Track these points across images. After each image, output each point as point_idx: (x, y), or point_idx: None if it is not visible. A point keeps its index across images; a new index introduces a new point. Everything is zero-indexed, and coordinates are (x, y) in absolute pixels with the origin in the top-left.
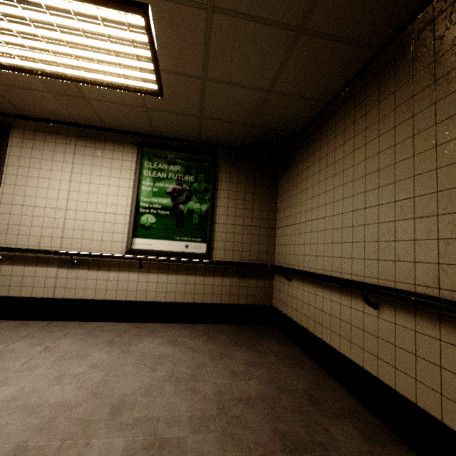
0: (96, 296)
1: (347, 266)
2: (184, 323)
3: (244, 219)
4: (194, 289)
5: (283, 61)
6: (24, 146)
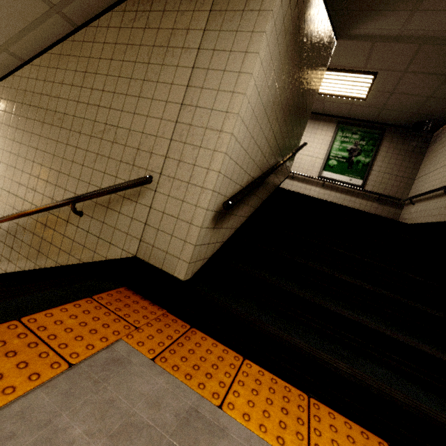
0: None
1: (445, 184)
2: None
3: (392, 170)
4: (348, 203)
5: (440, 85)
6: None
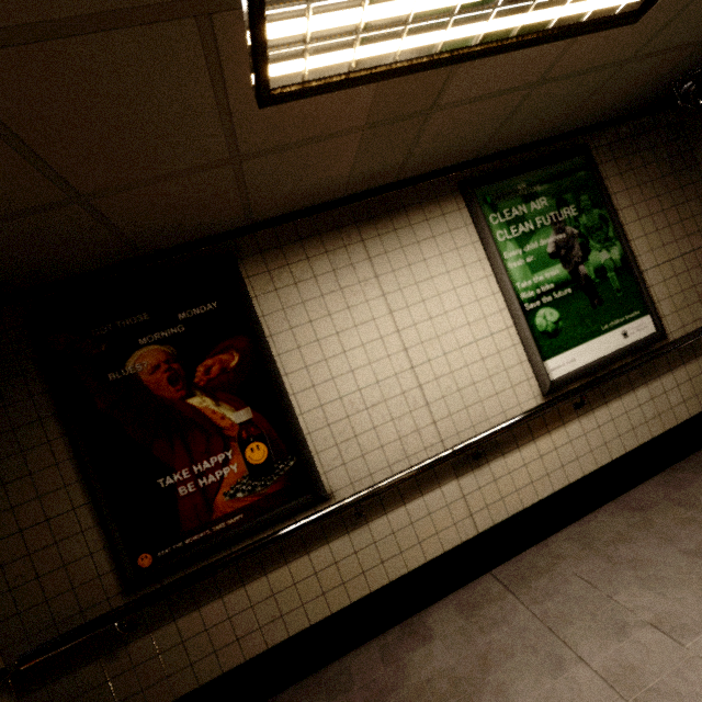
0: (538, 493)
1: None
2: (671, 465)
3: (676, 243)
4: (667, 402)
5: None
6: (278, 285)
